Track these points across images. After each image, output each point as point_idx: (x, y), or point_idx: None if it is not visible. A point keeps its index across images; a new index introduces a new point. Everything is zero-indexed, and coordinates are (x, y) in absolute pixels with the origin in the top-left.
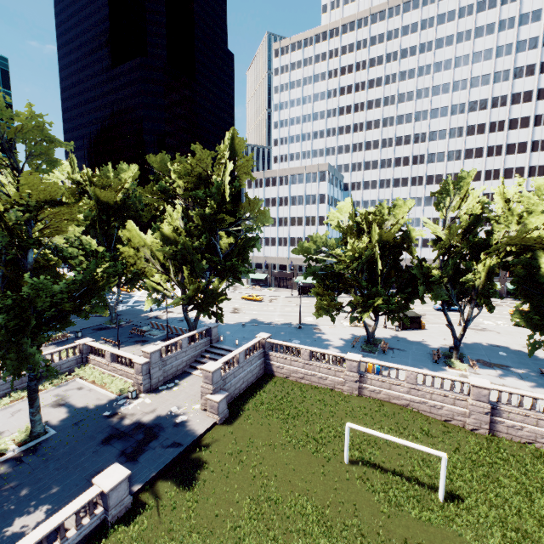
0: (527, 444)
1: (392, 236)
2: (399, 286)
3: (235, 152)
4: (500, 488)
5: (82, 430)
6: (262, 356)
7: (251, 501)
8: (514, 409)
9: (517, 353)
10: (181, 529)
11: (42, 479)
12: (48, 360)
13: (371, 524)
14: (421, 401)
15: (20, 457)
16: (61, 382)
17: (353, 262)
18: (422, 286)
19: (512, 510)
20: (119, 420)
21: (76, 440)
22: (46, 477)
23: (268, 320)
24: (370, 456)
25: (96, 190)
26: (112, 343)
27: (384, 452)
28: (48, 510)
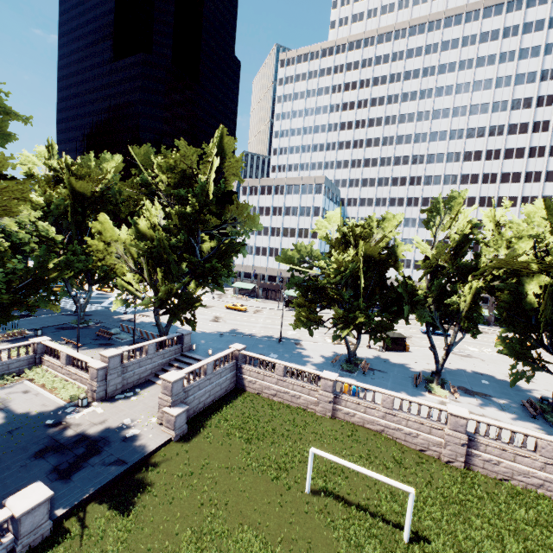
0: (503, 480)
1: (378, 251)
2: (383, 304)
3: (224, 151)
4: (470, 529)
5: (14, 440)
6: (234, 369)
7: (192, 534)
8: (492, 442)
9: (499, 382)
10: None
11: None
12: None
13: None
14: (396, 428)
15: None
16: (6, 384)
17: (337, 275)
18: (406, 306)
19: None
20: (61, 430)
21: (5, 451)
22: None
23: (248, 332)
24: (334, 487)
25: (71, 178)
26: (73, 344)
27: (351, 482)
28: None
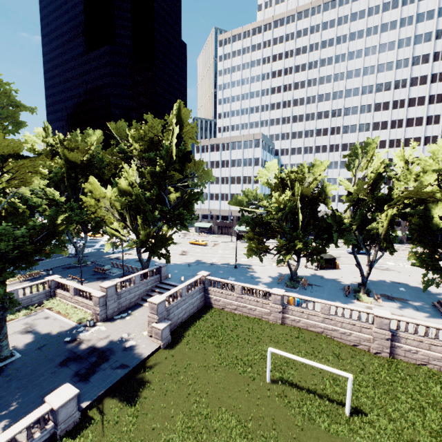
0: (421, 365)
1: (310, 191)
2: (316, 233)
3: (182, 120)
4: (397, 404)
5: (43, 354)
6: (202, 291)
7: (184, 416)
8: (410, 336)
9: (414, 288)
10: (121, 441)
11: (4, 397)
12: (11, 294)
13: (286, 436)
14: (333, 329)
15: None
16: (31, 313)
17: (278, 212)
18: (335, 233)
19: (408, 423)
20: (77, 345)
21: (38, 362)
22: (7, 395)
23: (210, 261)
24: (288, 376)
25: (65, 151)
26: (77, 280)
27: (301, 372)
28: (5, 425)
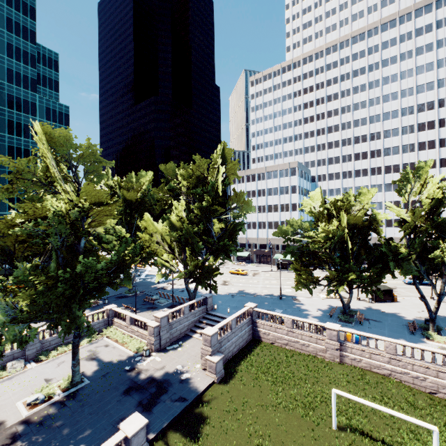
0: None
1: (360, 219)
2: (369, 262)
3: (225, 158)
4: None
5: (108, 381)
6: (250, 323)
7: None
8: None
9: None
10: None
11: (80, 422)
12: (89, 322)
13: None
14: (402, 372)
15: (64, 401)
16: (93, 340)
17: (326, 242)
18: (391, 262)
19: None
20: (136, 374)
21: (104, 390)
22: (82, 420)
23: (252, 292)
24: (357, 424)
25: (124, 192)
26: (130, 309)
27: (371, 421)
28: None
